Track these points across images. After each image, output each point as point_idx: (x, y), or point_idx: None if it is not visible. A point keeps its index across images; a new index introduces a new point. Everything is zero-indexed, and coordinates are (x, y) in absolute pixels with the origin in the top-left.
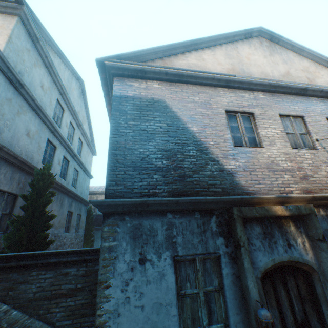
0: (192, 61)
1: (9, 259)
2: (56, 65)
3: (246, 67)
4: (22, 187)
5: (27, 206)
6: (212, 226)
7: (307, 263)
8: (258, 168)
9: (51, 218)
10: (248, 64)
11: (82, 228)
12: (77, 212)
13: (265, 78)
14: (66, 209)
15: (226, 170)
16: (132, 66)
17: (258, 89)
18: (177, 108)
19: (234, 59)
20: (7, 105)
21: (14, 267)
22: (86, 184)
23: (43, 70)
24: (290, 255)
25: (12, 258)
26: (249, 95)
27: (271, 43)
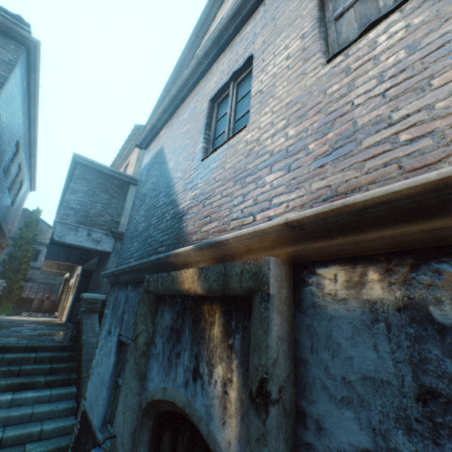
0: None
1: None
2: None
3: None
4: None
5: None
6: None
7: (215, 451)
8: (218, 186)
9: None
10: None
11: None
12: None
13: None
14: None
15: (179, 213)
16: (147, 130)
17: None
18: (168, 147)
19: None
20: None
21: None
22: None
23: None
24: (190, 399)
25: None
26: (255, 19)
27: None
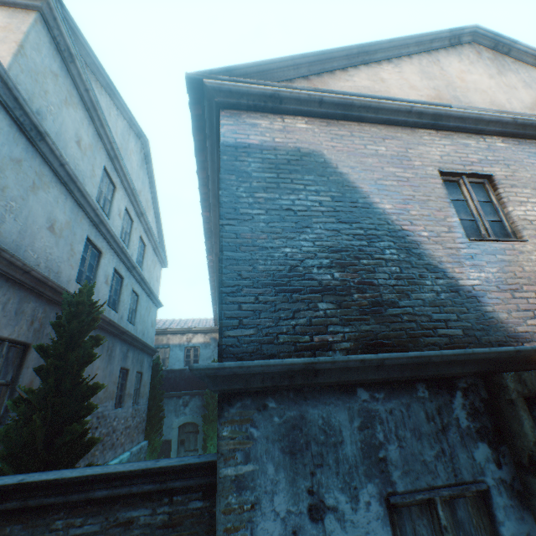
0: (363, 82)
1: (6, 493)
2: (102, 107)
3: (461, 93)
4: (39, 329)
5: (48, 368)
6: (459, 416)
7: None
8: (525, 284)
9: (94, 390)
10: (464, 89)
11: (144, 396)
12: (136, 368)
13: (505, 111)
14: (118, 364)
15: (463, 289)
16: (257, 87)
17: (493, 131)
18: (347, 166)
19: (438, 79)
20: (13, 171)
21: (15, 510)
22: (152, 317)
23: (80, 113)
24: None
25: (10, 491)
26: (477, 142)
27: (496, 54)
